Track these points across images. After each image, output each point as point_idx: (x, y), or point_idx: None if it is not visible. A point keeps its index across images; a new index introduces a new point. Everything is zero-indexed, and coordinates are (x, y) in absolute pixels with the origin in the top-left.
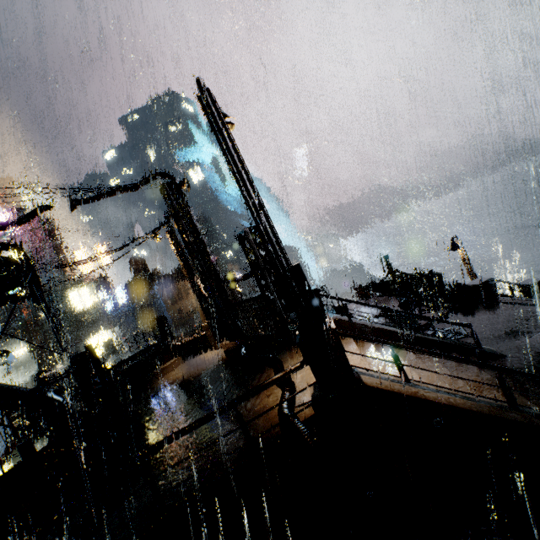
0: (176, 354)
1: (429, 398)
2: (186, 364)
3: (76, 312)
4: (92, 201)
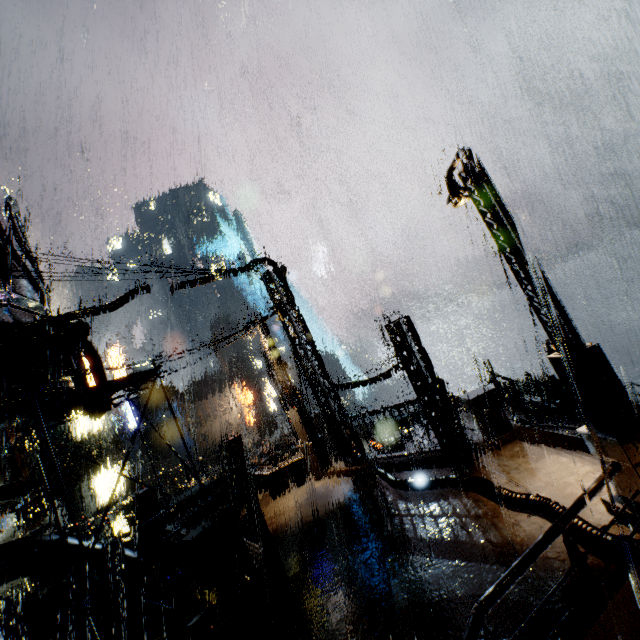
0: (261, 489)
1: None
2: (281, 501)
3: (79, 438)
4: (192, 285)
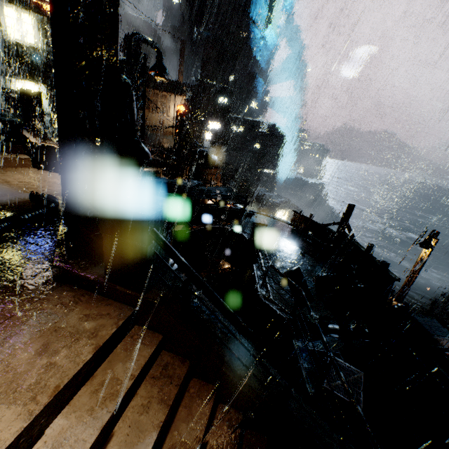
0: (28, 152)
1: None
2: (26, 171)
3: (8, 37)
4: None
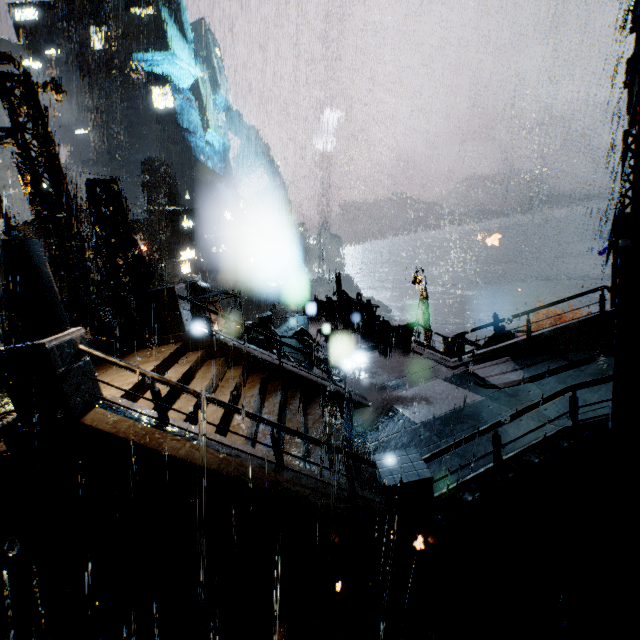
0: None
1: (162, 448)
2: None
3: None
4: None
